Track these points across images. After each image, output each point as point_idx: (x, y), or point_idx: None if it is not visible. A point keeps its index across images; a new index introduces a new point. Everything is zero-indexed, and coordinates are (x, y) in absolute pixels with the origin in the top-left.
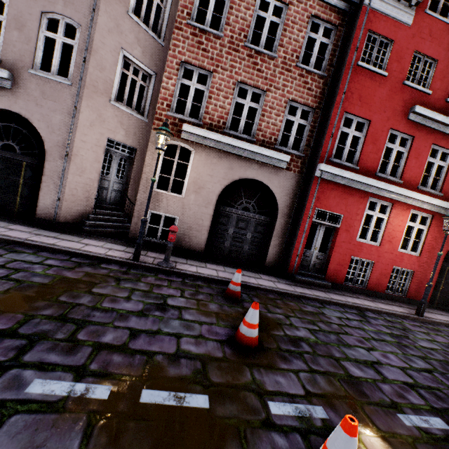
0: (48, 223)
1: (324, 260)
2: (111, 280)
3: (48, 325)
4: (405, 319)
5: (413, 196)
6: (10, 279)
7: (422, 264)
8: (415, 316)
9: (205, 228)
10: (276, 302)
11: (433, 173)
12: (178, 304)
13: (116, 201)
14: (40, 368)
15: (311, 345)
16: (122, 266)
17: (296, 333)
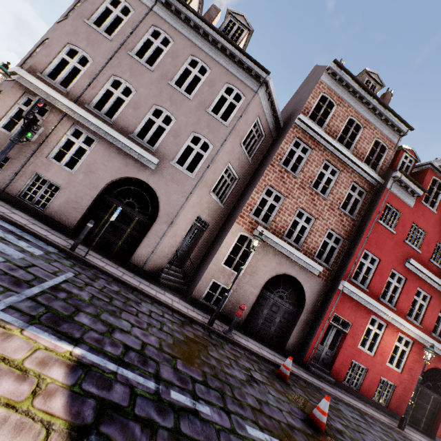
0: (136, 268)
1: (331, 357)
2: (210, 344)
3: (217, 382)
4: (392, 430)
5: (402, 323)
6: (166, 332)
7: (402, 380)
8: (398, 428)
9: (249, 304)
10: (308, 390)
11: (416, 308)
12: (259, 378)
13: (179, 259)
14: (241, 417)
15: (350, 438)
16: (204, 329)
17: (336, 425)
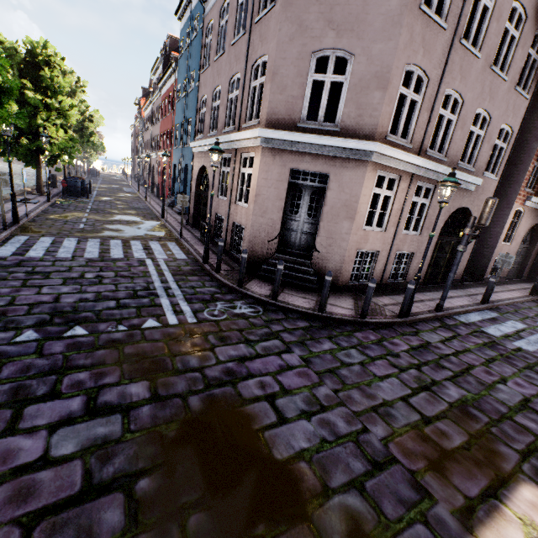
0: (458, 282)
1: None
2: None
3: None
4: None
5: None
6: None
7: None
8: None
9: None
10: None
11: None
12: None
13: None
14: None
15: None
16: None
17: None
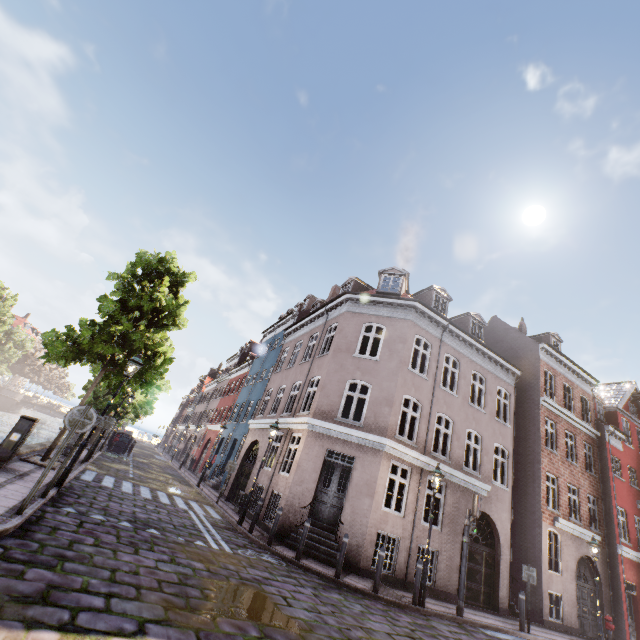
0: (506, 611)
1: (634, 626)
2: None
3: None
4: None
5: None
6: None
7: None
8: None
9: (574, 603)
10: None
11: None
12: None
13: None
14: None
15: None
16: None
17: None
